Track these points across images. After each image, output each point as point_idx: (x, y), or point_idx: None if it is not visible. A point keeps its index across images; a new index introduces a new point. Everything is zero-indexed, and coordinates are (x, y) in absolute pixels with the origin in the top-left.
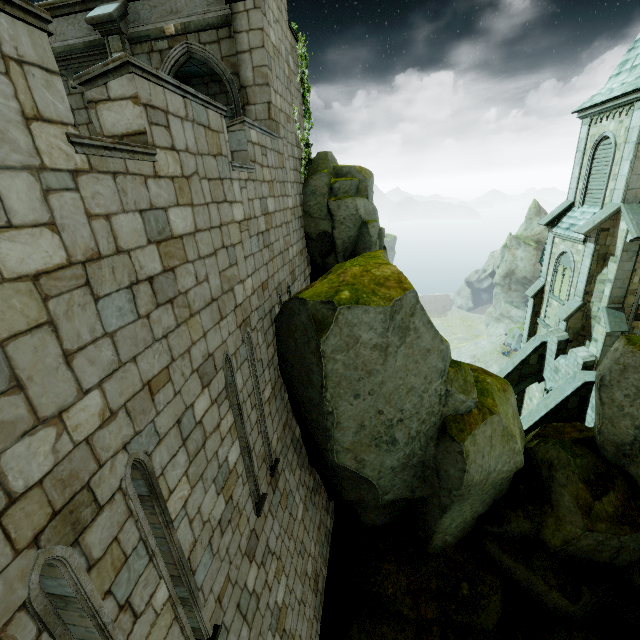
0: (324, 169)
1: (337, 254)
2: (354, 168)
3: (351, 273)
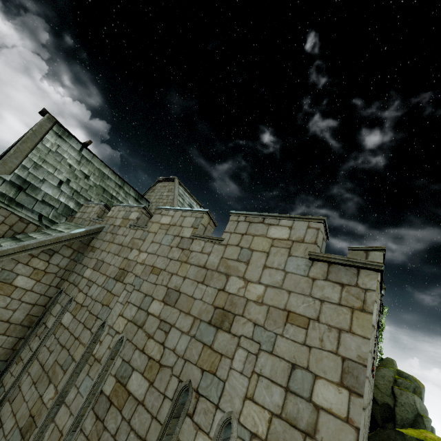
0: (391, 367)
1: (395, 424)
2: (411, 376)
3: (429, 435)
